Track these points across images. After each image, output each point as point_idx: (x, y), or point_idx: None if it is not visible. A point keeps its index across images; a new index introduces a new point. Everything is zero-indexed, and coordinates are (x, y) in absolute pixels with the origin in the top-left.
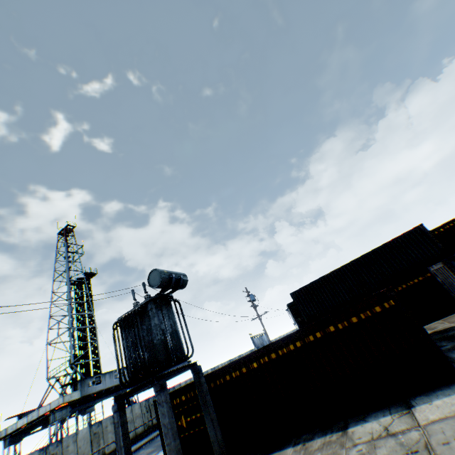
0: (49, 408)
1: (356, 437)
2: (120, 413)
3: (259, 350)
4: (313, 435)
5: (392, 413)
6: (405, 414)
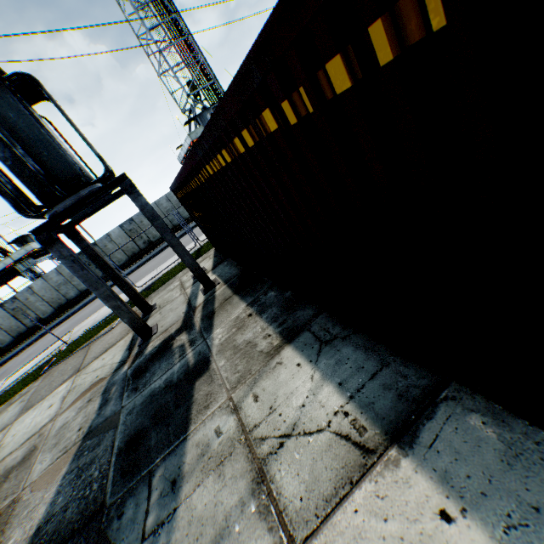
0: (187, 145)
1: (257, 391)
2: (75, 242)
3: (191, 156)
4: (271, 305)
5: (354, 403)
6: (355, 450)
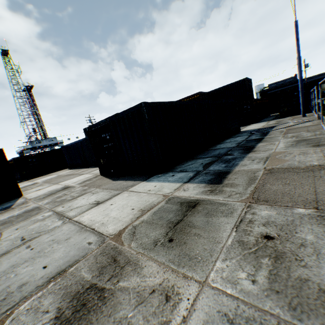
0: (22, 149)
1: None
2: None
3: None
4: None
5: None
6: None
